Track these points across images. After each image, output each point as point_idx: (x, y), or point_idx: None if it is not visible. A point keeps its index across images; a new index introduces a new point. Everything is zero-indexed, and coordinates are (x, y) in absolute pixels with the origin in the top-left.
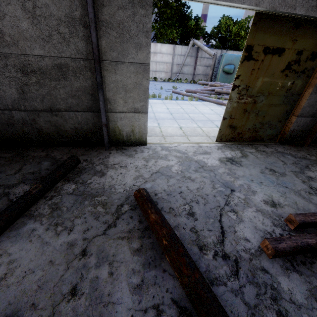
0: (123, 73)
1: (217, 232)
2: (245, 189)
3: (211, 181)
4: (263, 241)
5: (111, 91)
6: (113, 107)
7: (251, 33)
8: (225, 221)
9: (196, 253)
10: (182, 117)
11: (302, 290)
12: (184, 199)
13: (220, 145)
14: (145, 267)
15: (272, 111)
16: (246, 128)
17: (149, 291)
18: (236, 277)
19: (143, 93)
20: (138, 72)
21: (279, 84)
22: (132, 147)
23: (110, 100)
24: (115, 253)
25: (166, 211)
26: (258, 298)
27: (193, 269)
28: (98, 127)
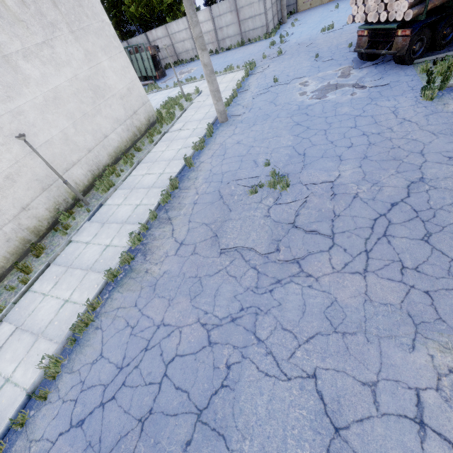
0: None
1: None
2: None
3: None
4: None
5: None
6: None
7: None
8: None
9: None
10: None
11: None
12: None
13: None
14: None
15: None
16: None
17: None
18: None
19: None
20: None
21: None
22: None
23: None
24: None
25: None
26: None
27: None
28: None
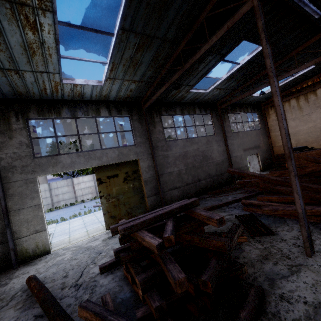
0: (24, 213)
1: (78, 277)
2: (109, 249)
3: (90, 254)
4: (99, 268)
5: (17, 226)
6: (19, 235)
7: (96, 174)
8: (86, 270)
9: (58, 292)
10: (92, 223)
11: (109, 279)
12: (64, 271)
13: (108, 231)
14: (22, 312)
15: (132, 200)
16: (123, 214)
17: (20, 319)
18: (77, 290)
19: (41, 219)
20: (35, 209)
21: (126, 187)
22: (38, 259)
23: (17, 231)
24: (3, 316)
25: (49, 282)
26: (84, 292)
27: (46, 292)
28: (8, 253)
